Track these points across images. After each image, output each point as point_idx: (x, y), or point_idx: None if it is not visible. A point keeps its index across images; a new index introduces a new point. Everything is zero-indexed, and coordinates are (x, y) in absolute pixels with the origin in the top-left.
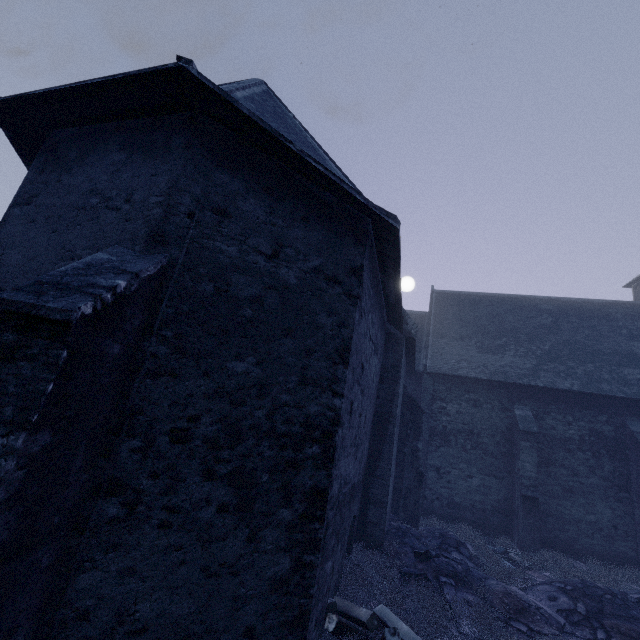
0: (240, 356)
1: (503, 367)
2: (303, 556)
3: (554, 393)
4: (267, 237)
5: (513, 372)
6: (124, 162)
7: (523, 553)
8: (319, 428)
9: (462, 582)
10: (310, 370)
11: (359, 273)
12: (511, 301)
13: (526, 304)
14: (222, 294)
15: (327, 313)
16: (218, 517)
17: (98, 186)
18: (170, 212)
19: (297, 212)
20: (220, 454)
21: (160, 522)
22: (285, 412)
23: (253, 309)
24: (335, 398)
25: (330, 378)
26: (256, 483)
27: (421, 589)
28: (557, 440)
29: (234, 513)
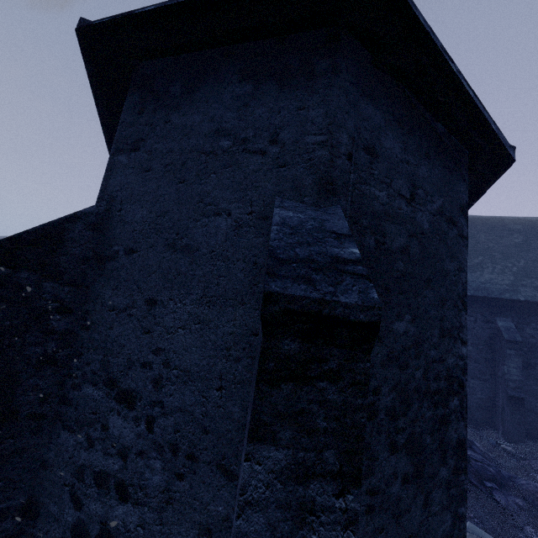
0: (400, 315)
1: (484, 284)
2: (457, 509)
3: (533, 306)
4: (404, 178)
5: (494, 288)
6: (252, 95)
7: (517, 446)
8: (456, 380)
9: (502, 485)
10: (445, 321)
11: (466, 211)
12: (482, 222)
13: (496, 225)
14: (381, 247)
15: (450, 258)
16: (403, 489)
17: (224, 125)
18: (334, 154)
19: (421, 147)
20: (397, 424)
21: (366, 507)
22: (434, 368)
23: (403, 261)
24: (462, 346)
25: (458, 326)
26: (423, 447)
27: (476, 496)
28: (536, 347)
29: (412, 482)
